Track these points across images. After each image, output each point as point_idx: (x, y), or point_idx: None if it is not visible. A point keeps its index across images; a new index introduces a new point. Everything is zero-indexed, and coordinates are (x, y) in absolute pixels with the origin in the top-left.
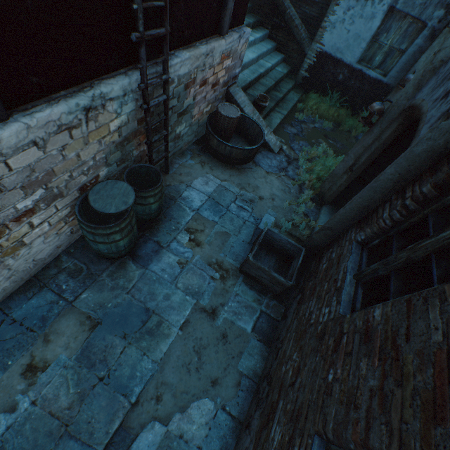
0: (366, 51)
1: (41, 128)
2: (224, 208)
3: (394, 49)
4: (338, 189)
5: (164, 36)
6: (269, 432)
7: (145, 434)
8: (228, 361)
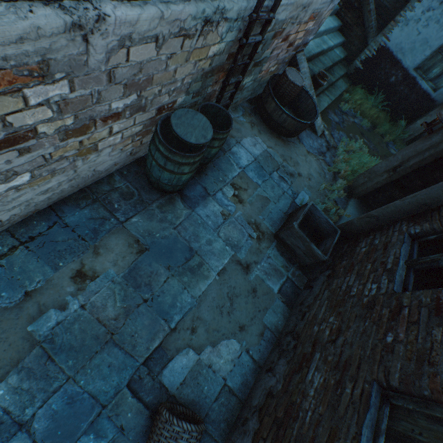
0: (427, 60)
1: (168, 23)
2: (267, 174)
3: None
4: (373, 186)
5: None
6: (304, 376)
7: (180, 357)
8: (255, 313)
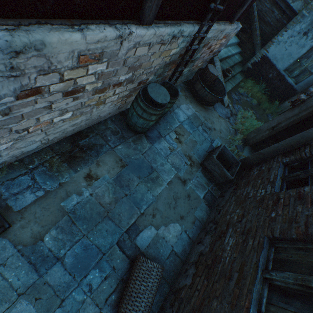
0: (291, 65)
1: (157, 37)
2: (195, 127)
3: (307, 70)
4: (260, 138)
5: (220, 12)
6: (223, 241)
7: (147, 230)
8: (189, 209)
